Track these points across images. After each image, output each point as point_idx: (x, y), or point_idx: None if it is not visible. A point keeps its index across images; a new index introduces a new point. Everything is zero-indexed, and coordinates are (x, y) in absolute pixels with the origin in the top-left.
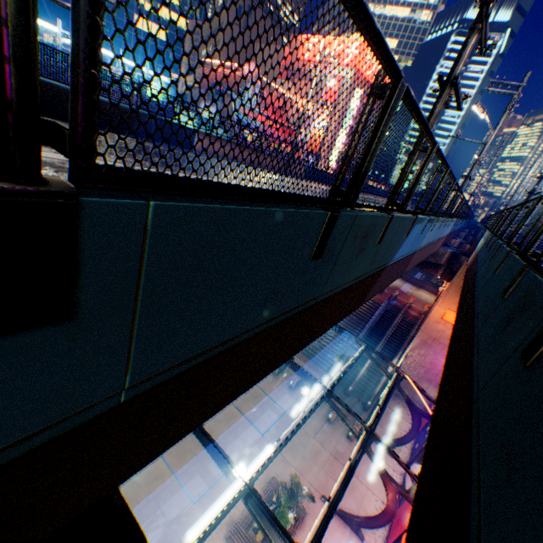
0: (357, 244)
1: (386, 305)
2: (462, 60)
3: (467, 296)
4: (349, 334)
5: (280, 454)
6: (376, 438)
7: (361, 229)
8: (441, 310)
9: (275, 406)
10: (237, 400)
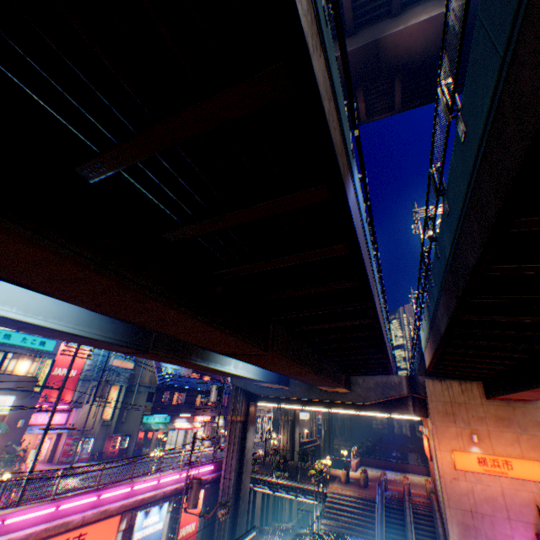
0: None
1: (381, 495)
2: None
3: (460, 249)
4: None
5: None
6: None
7: None
8: (447, 455)
9: None
10: None
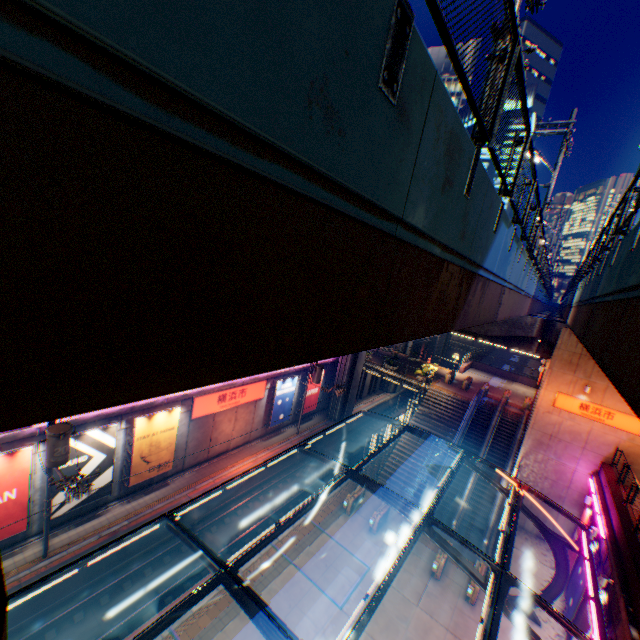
0: (441, 158)
1: (476, 402)
2: (516, 4)
3: (594, 317)
4: (438, 439)
5: (371, 638)
6: (512, 582)
7: (444, 125)
8: (550, 395)
9: (353, 561)
10: (299, 557)
